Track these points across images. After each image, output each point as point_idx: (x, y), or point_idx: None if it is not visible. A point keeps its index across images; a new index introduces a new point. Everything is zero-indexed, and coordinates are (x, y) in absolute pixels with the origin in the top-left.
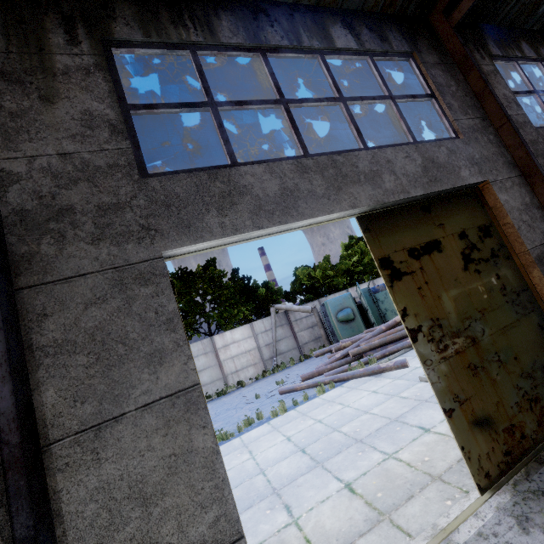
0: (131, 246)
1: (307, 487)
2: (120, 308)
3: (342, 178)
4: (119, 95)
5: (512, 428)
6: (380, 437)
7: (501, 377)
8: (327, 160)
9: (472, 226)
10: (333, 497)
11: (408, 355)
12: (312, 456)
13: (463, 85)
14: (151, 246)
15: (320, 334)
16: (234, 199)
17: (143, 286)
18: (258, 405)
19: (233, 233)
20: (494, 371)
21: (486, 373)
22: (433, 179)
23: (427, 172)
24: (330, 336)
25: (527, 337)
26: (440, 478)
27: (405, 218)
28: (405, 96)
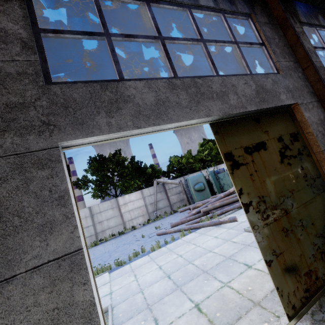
0: (32, 137)
1: (169, 305)
2: (18, 187)
3: (201, 94)
4: (32, 20)
5: (310, 273)
6: (219, 270)
7: (303, 237)
8: (190, 81)
9: (286, 133)
10: (187, 314)
11: (237, 213)
12: (174, 281)
13: (283, 39)
14: (50, 137)
15: (183, 197)
16: (119, 105)
17: (40, 170)
18: (143, 242)
19: (117, 130)
20: (299, 232)
21: (294, 234)
22: (263, 100)
23: (259, 95)
24: (189, 199)
25: (320, 209)
26: (259, 304)
27: (243, 125)
28: (245, 42)
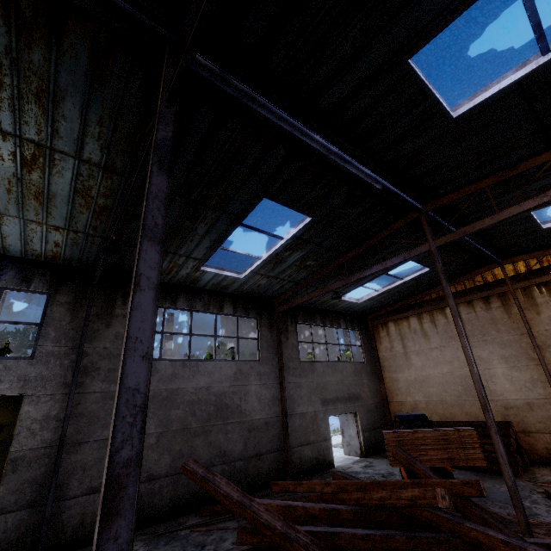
0: None
1: None
2: None
3: None
4: None
5: None
6: None
7: None
8: None
9: None
10: None
11: None
12: None
13: (79, 321)
14: None
15: None
16: None
17: None
18: None
19: None
20: None
21: None
22: None
23: None
24: None
25: None
26: None
27: None
28: (8, 322)
